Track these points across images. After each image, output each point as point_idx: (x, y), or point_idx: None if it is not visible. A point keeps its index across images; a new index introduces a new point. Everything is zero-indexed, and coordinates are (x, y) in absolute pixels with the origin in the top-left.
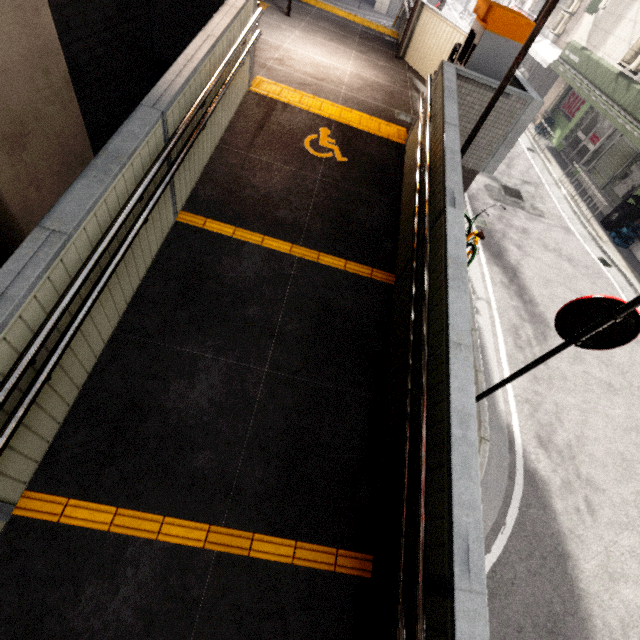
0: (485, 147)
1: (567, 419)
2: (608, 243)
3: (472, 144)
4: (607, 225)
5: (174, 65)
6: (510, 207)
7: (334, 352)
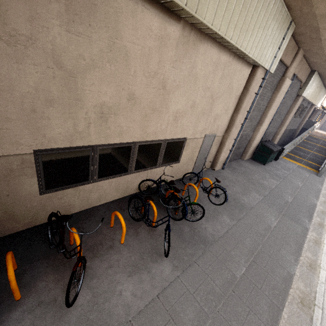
0: None
1: None
2: None
3: None
4: None
5: (314, 125)
6: None
7: None
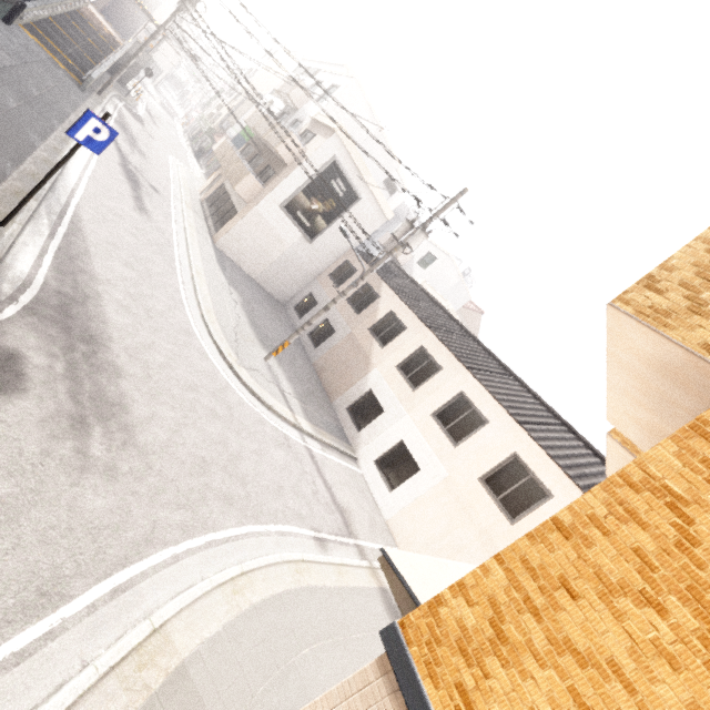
0: (143, 63)
1: (154, 128)
2: (192, 154)
3: (140, 60)
4: (195, 153)
5: None
6: (161, 122)
7: (106, 48)
